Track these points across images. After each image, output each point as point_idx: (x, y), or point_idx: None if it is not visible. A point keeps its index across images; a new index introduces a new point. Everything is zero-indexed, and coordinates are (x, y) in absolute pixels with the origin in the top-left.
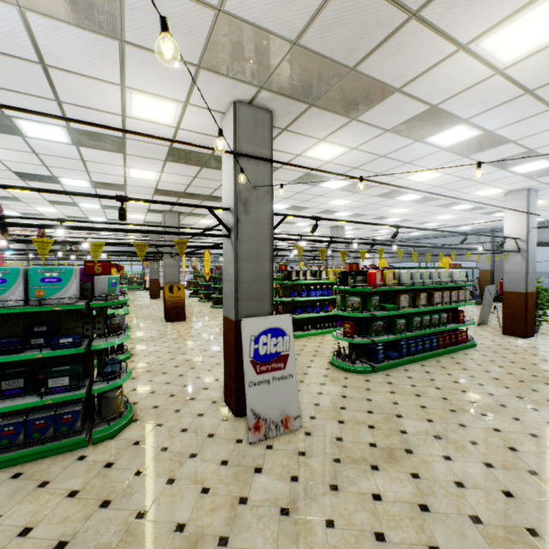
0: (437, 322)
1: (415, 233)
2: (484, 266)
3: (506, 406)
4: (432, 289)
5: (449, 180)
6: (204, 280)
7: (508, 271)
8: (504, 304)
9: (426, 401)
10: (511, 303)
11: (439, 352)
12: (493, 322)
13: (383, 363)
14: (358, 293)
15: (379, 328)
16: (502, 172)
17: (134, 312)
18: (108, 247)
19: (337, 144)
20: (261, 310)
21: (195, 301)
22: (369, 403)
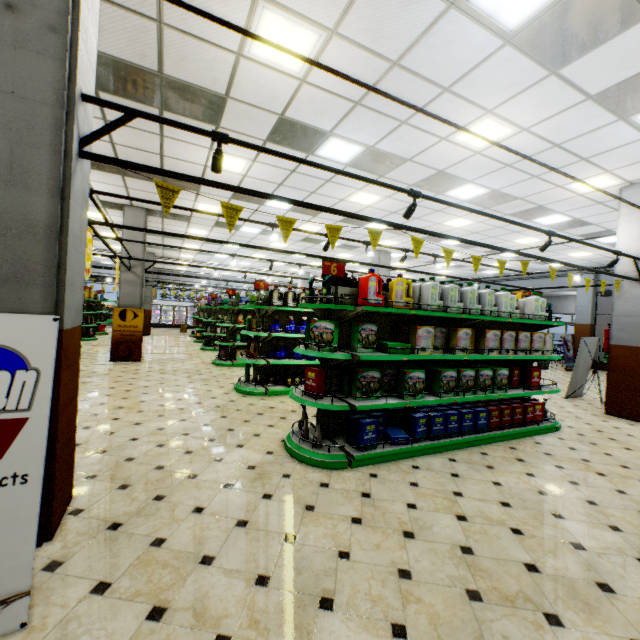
0: (490, 382)
1: (490, 271)
2: (581, 319)
3: (614, 590)
4: (488, 328)
5: (527, 148)
6: (203, 314)
7: (619, 312)
8: (611, 365)
9: (421, 553)
10: (623, 364)
11: (490, 436)
12: (591, 395)
13: (372, 450)
14: (336, 316)
15: (372, 385)
16: (620, 129)
17: (88, 347)
18: (104, 270)
19: (295, 14)
20: (15, 309)
21: (189, 341)
22: (281, 550)
